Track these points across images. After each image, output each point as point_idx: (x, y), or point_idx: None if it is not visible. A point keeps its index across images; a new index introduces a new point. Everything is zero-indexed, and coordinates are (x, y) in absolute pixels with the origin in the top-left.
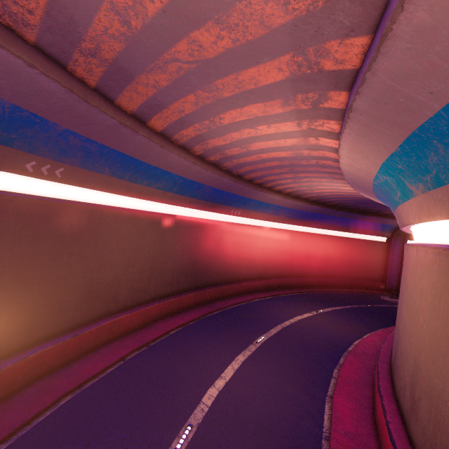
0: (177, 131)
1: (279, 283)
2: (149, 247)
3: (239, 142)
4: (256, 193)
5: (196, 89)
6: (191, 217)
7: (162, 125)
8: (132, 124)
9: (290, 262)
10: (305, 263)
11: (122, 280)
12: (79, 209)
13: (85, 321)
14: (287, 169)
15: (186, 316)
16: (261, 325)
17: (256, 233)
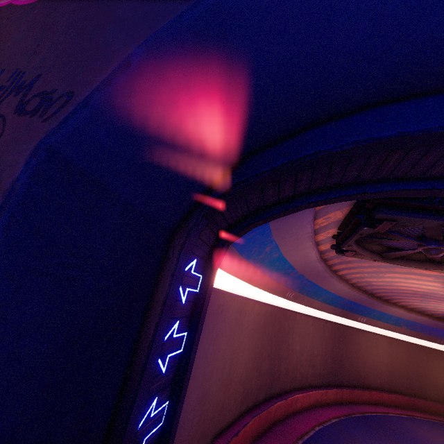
0: (349, 274)
1: (409, 402)
2: (310, 342)
3: (387, 281)
4: (382, 306)
5: (381, 268)
6: (330, 320)
7: (344, 273)
8: (333, 274)
9: (418, 380)
10: (437, 385)
11: (298, 365)
12: (290, 314)
13: (284, 391)
14: (418, 295)
15: (335, 410)
16: (410, 440)
17: (379, 341)
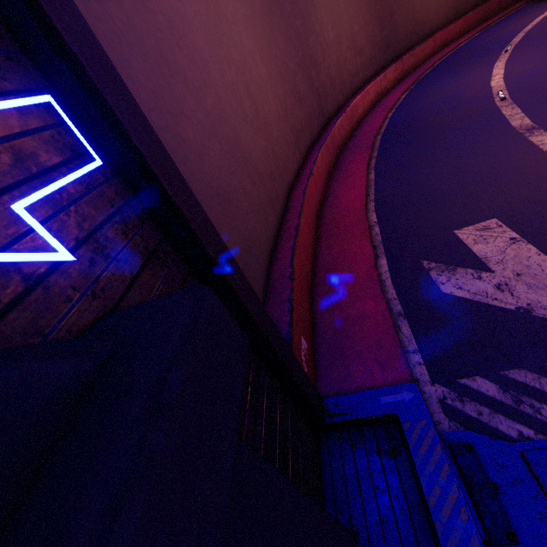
0: None
1: (481, 13)
2: (344, 15)
3: None
4: None
5: None
6: None
7: None
8: None
9: None
10: None
11: (341, 63)
12: None
13: (338, 107)
14: None
15: (401, 87)
16: (494, 46)
17: None
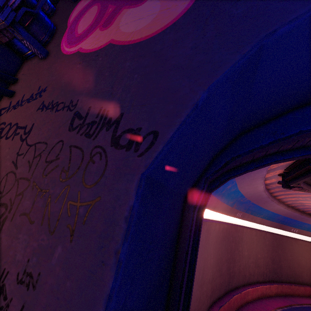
0: (286, 198)
1: None
2: (254, 248)
3: None
4: None
5: None
6: (268, 231)
7: (281, 197)
8: (273, 199)
9: None
10: None
11: (247, 266)
12: (239, 228)
13: (238, 286)
14: None
15: (278, 301)
16: None
17: (309, 247)
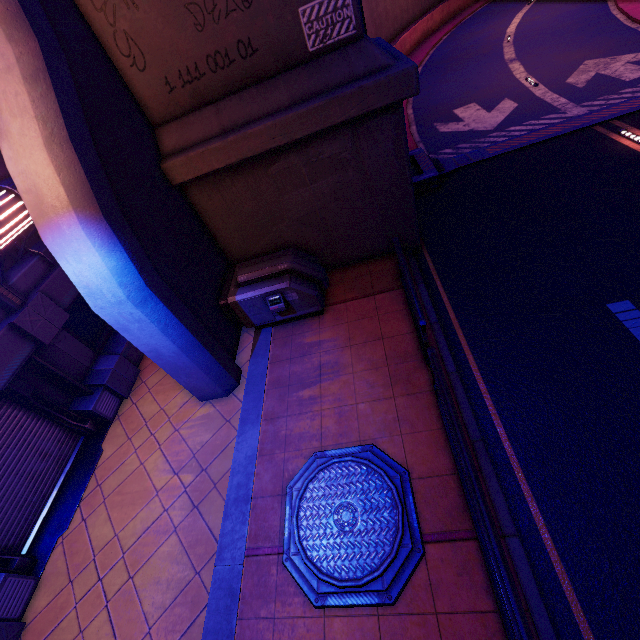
0: None
1: None
2: None
3: None
4: None
5: None
6: None
7: None
8: None
9: None
10: None
11: None
12: None
13: (390, 40)
14: None
15: (444, 29)
16: None
17: None
